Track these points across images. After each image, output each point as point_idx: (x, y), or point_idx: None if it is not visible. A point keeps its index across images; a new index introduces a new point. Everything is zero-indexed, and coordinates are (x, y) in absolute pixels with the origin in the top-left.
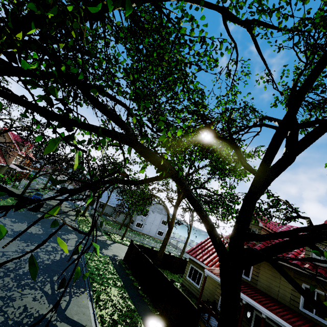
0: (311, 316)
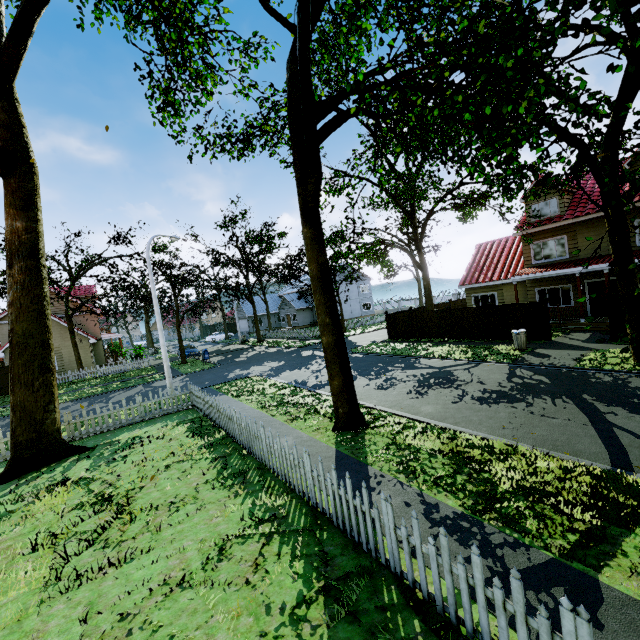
0: None
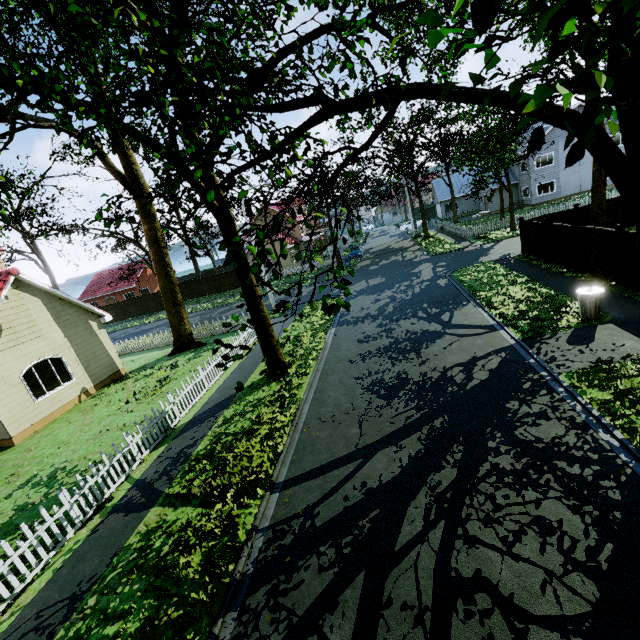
0: None
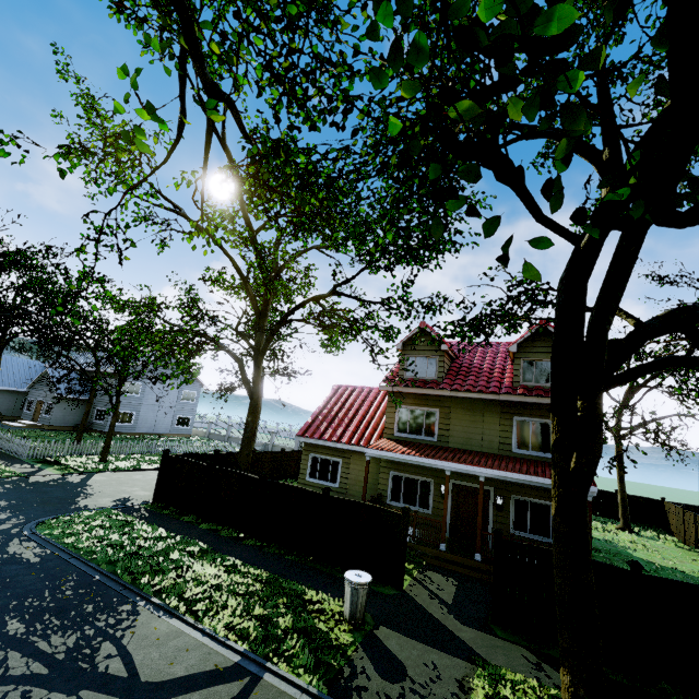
0: (527, 454)
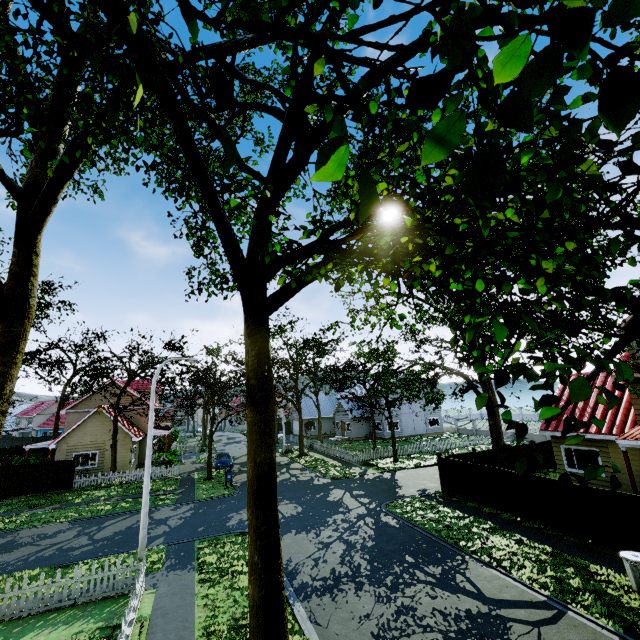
0: None
